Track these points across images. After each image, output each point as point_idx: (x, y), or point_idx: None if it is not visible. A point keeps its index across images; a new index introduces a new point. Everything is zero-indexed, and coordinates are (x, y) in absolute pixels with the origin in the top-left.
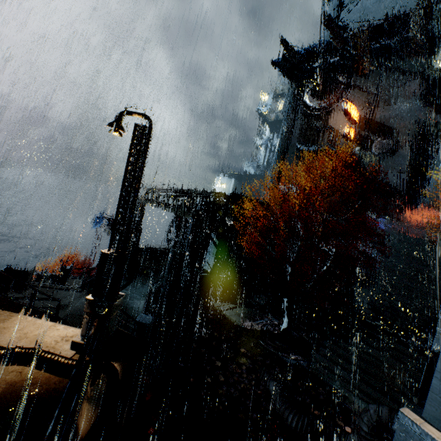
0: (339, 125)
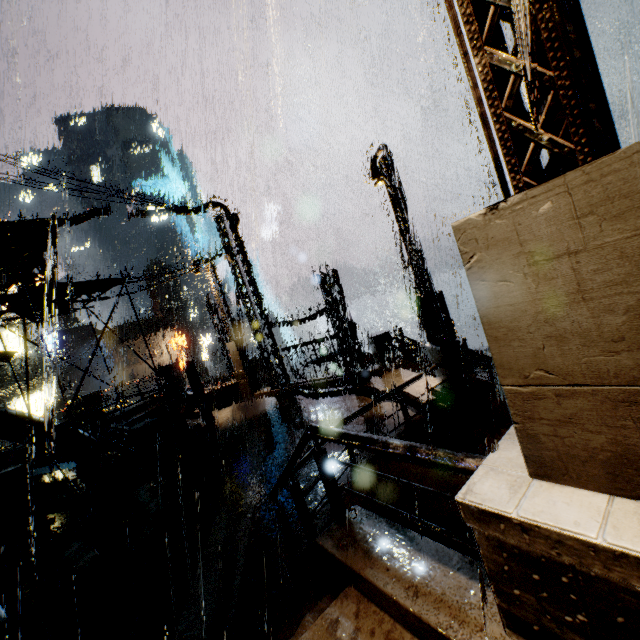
0: None
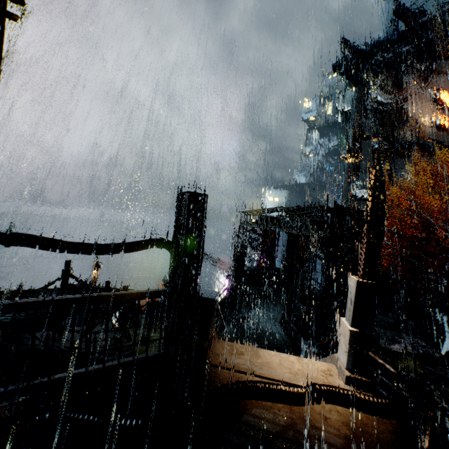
0: (424, 116)
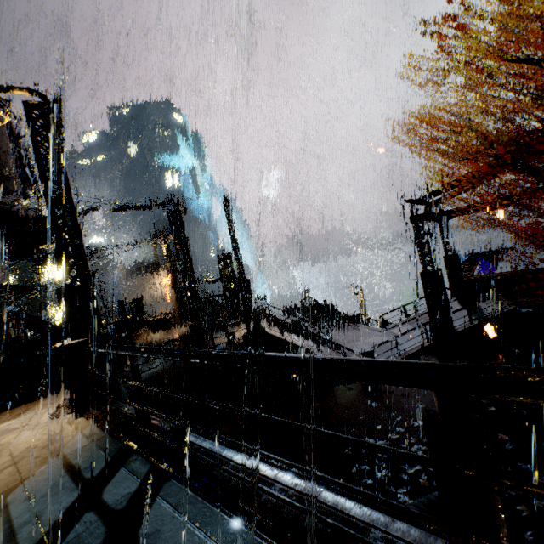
0: None
